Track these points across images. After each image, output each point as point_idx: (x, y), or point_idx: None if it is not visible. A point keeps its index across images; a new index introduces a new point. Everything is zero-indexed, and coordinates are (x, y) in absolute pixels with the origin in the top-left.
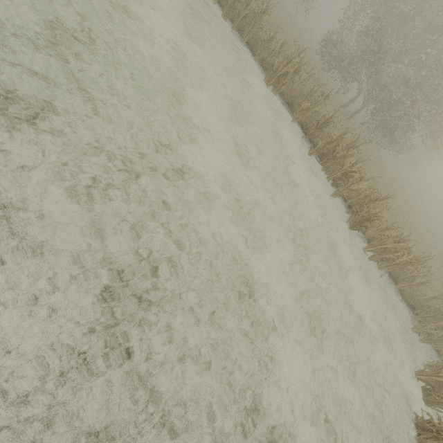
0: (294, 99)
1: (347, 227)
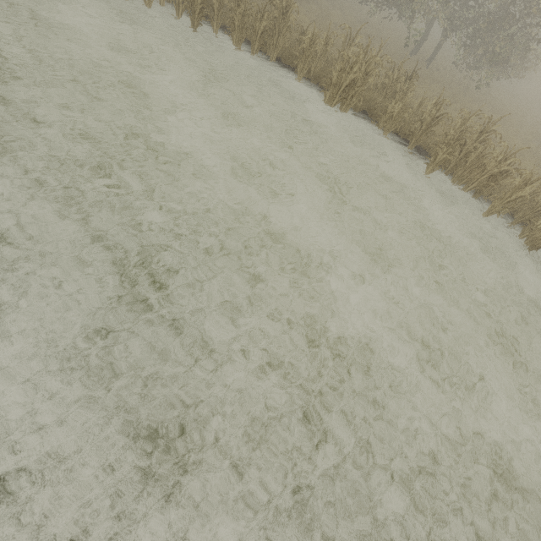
0: (370, 102)
1: (522, 246)
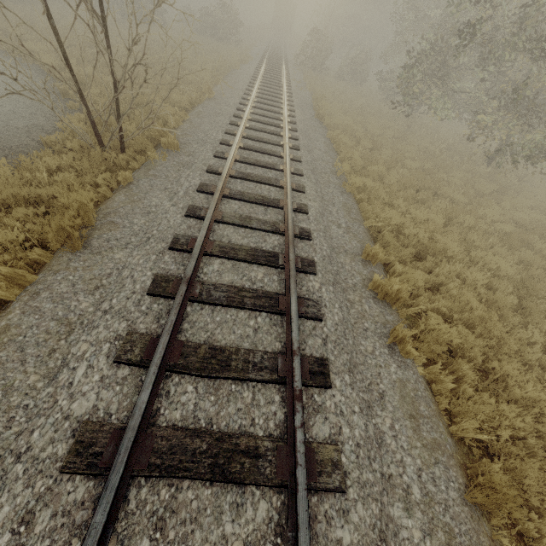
0: None
1: None
